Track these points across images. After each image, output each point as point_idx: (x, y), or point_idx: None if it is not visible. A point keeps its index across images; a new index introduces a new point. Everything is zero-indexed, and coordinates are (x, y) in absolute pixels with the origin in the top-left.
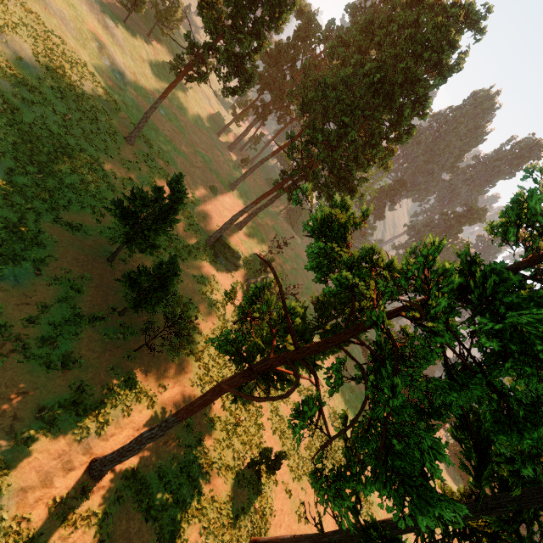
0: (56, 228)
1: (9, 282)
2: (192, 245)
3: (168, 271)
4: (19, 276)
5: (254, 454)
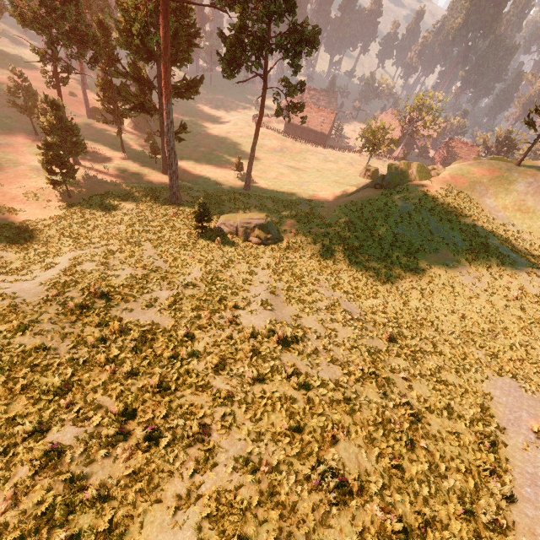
0: (5, 136)
1: (5, 145)
2: (79, 122)
3: (43, 103)
4: (6, 144)
5: (159, 161)
